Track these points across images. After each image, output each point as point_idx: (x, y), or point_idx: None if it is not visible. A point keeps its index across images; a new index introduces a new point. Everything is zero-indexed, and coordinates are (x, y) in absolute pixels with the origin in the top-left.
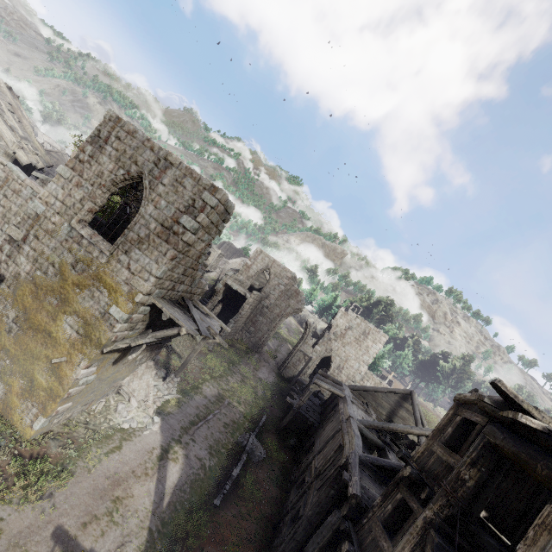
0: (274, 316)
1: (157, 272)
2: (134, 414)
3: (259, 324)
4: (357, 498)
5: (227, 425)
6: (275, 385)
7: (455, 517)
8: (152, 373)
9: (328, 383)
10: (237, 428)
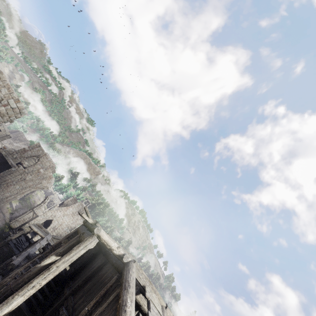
0: (27, 186)
1: None
2: None
3: (12, 188)
4: (13, 265)
5: None
6: (0, 229)
7: None
8: None
9: (39, 230)
10: None
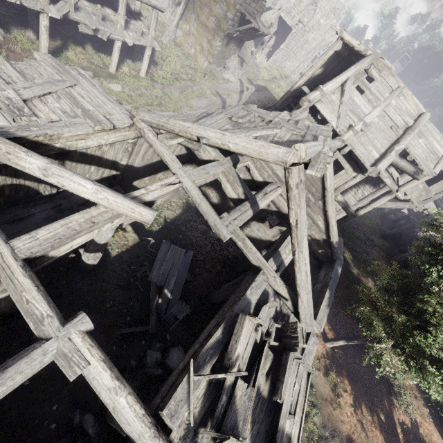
0: (311, 49)
1: None
2: (230, 76)
3: (298, 56)
4: None
5: (266, 97)
6: None
7: (322, 79)
8: (236, 61)
9: None
10: (271, 101)
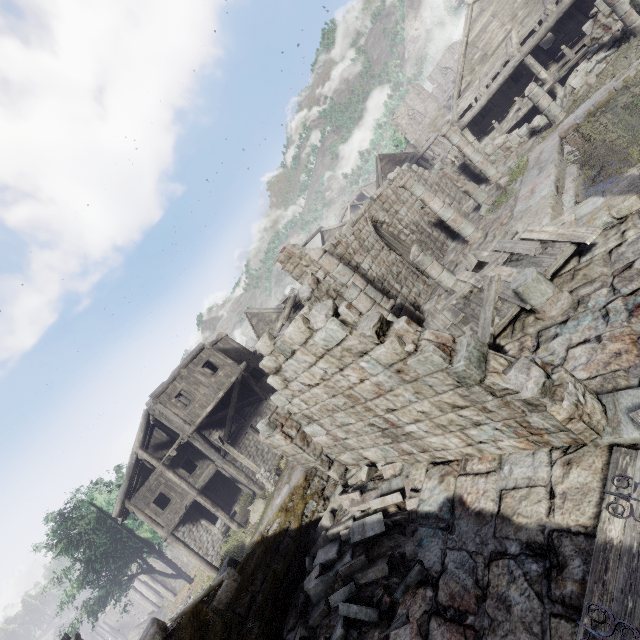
0: None
1: (434, 103)
2: None
3: None
4: None
5: None
6: None
7: None
8: None
9: None
10: None
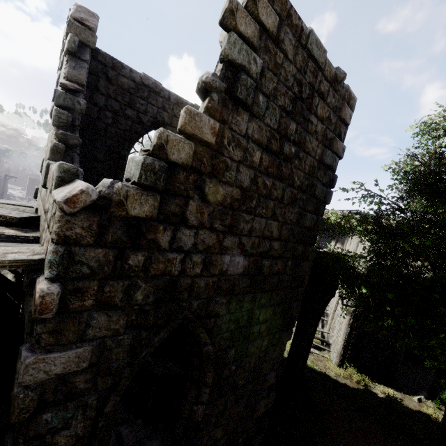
0: None
1: None
2: None
3: None
4: None
5: None
6: None
7: None
8: None
9: None
10: None
